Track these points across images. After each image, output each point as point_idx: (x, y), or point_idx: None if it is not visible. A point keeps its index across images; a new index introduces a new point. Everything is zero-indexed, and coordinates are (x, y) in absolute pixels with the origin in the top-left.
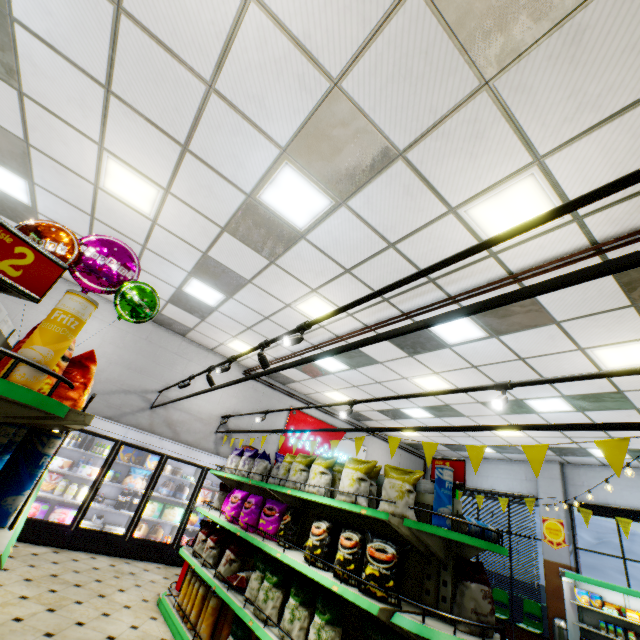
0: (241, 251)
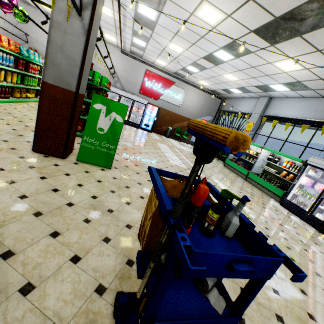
0: None
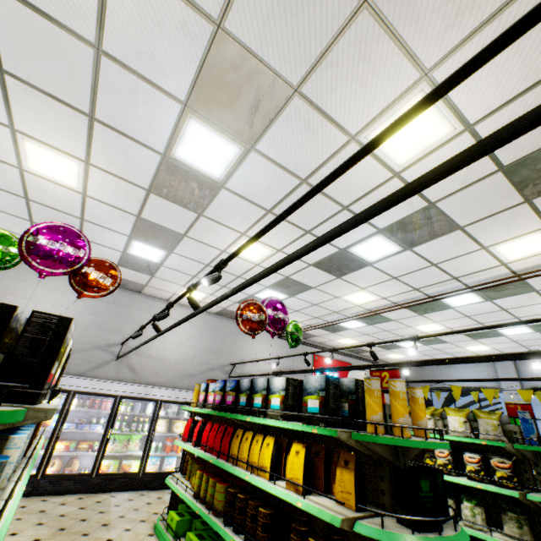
0: (317, 274)
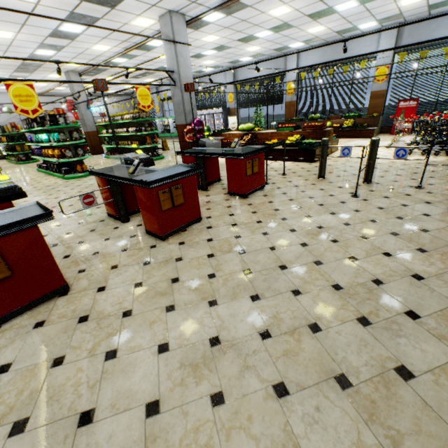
0: None
